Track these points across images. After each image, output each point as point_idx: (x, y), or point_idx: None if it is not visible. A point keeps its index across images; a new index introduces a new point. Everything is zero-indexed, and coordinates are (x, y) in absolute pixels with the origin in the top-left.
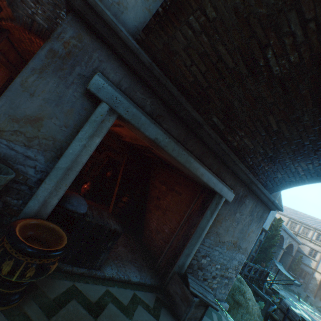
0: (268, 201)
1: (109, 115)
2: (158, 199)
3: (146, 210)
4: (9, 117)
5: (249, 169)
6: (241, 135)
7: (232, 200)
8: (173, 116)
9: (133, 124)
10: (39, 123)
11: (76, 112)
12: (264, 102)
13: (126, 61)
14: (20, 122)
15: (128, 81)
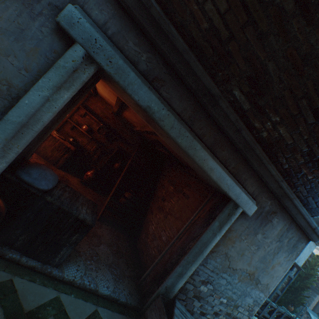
0: (307, 227)
1: (86, 64)
2: (162, 200)
3: (148, 211)
4: None
5: (283, 176)
6: (274, 121)
7: (253, 214)
8: (177, 83)
9: (116, 81)
10: None
11: (42, 53)
12: (318, 64)
13: None
14: None
15: (118, 24)
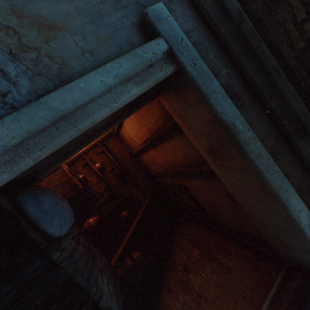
0: None
1: (164, 62)
2: (185, 271)
3: (163, 286)
4: (11, 6)
5: None
6: None
7: None
8: (256, 105)
9: (198, 86)
10: (52, 32)
11: (116, 42)
12: None
13: (203, 12)
14: (23, 20)
15: (200, 36)
